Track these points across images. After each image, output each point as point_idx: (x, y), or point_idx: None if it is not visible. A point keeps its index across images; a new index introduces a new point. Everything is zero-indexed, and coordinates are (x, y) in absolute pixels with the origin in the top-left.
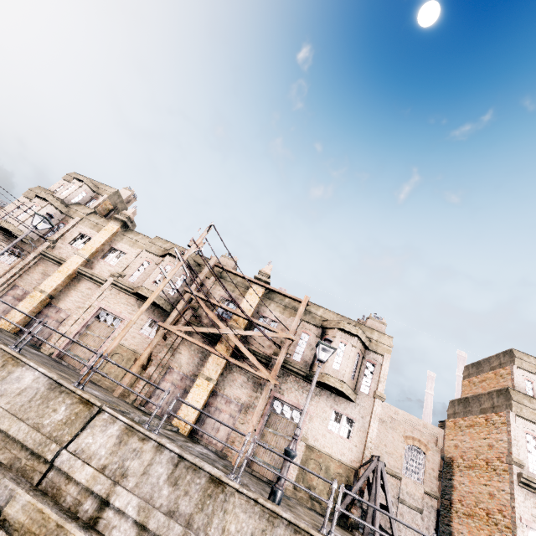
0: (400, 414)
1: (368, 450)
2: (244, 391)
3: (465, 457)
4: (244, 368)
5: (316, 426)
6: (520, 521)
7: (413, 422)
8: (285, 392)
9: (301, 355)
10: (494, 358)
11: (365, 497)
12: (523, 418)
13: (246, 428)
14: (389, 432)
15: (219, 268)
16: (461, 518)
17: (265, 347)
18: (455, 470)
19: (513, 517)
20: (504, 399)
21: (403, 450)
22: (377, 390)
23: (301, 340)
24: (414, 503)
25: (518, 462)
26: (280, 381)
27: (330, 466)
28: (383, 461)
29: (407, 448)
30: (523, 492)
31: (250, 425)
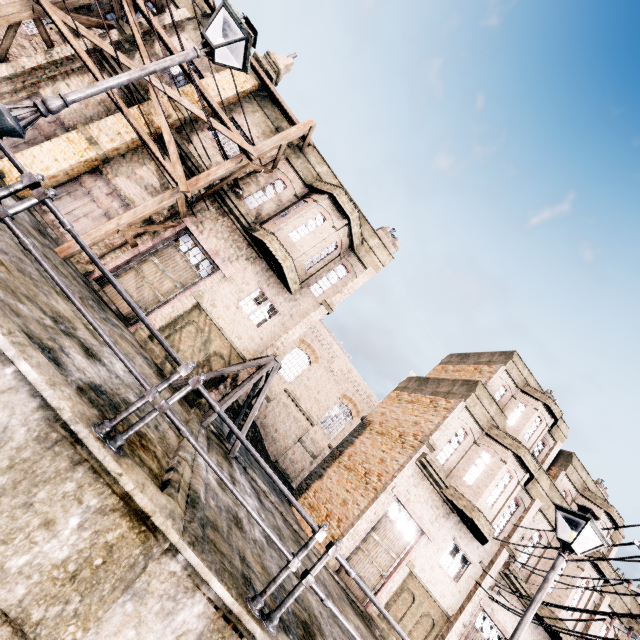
0: (353, 374)
1: (274, 349)
2: (146, 197)
3: (384, 425)
4: (148, 146)
5: (224, 292)
6: (392, 489)
7: (361, 387)
8: (206, 231)
9: (259, 204)
10: (488, 354)
11: (268, 422)
12: (470, 413)
13: (120, 238)
14: (331, 383)
15: (204, 4)
16: (340, 469)
17: (211, 162)
18: (366, 431)
19: (387, 484)
20: (466, 390)
21: (333, 405)
22: (330, 298)
23: (270, 186)
24: (312, 449)
25: (432, 445)
26: (207, 215)
27: (214, 341)
28: (279, 362)
29: (339, 405)
30: (416, 470)
31: (114, 222)
